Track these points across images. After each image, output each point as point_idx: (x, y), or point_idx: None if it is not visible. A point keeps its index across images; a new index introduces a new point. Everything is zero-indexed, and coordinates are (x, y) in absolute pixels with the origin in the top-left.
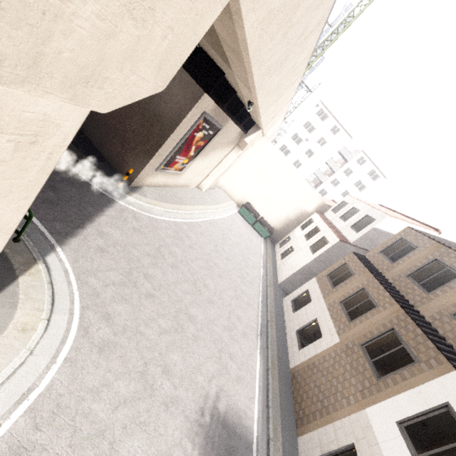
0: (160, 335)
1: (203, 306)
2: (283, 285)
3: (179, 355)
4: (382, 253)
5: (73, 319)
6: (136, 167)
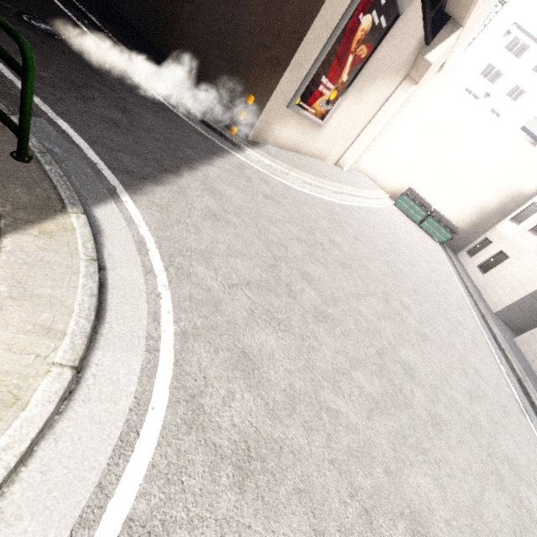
0: (369, 414)
1: (416, 345)
2: (504, 314)
3: (425, 474)
4: None
5: (158, 366)
6: (257, 98)
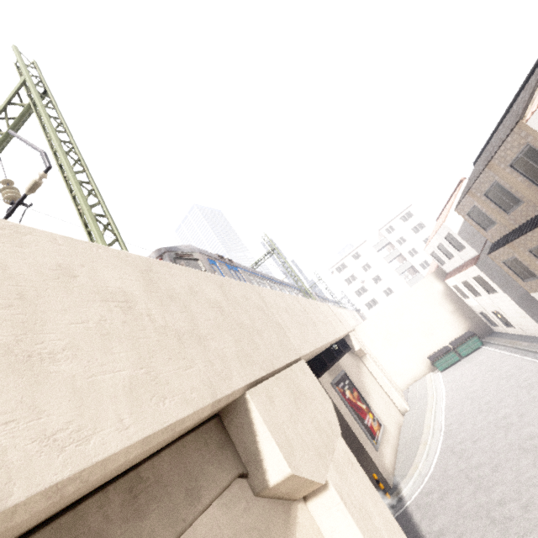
0: None
1: None
2: None
3: None
4: (485, 229)
5: None
6: (370, 470)
